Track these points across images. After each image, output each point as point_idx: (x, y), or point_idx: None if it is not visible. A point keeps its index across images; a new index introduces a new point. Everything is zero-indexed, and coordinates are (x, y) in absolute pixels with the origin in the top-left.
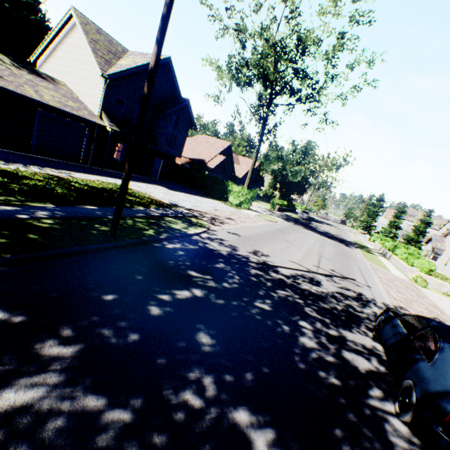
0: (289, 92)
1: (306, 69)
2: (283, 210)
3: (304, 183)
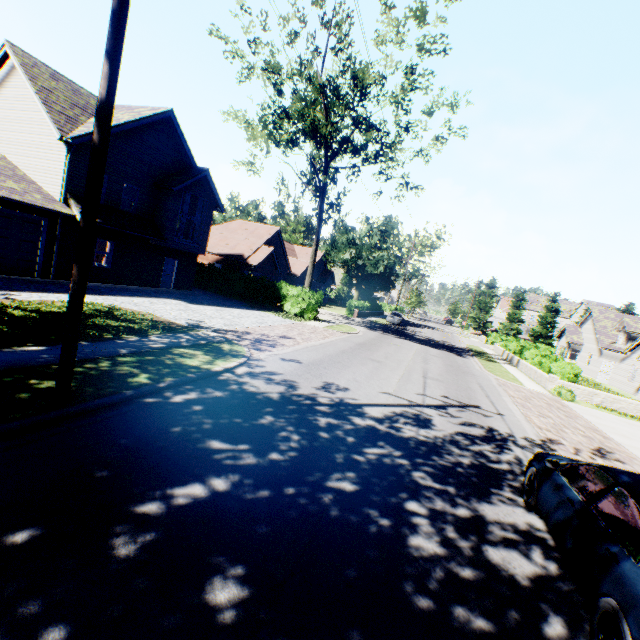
0: (350, 149)
1: (370, 116)
2: (366, 315)
3: (390, 274)
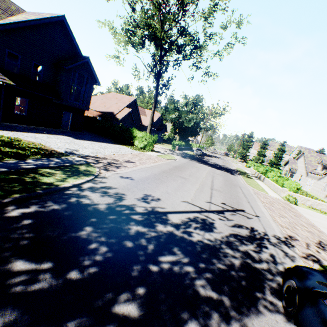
0: (175, 47)
1: (188, 26)
2: (182, 149)
3: (196, 127)
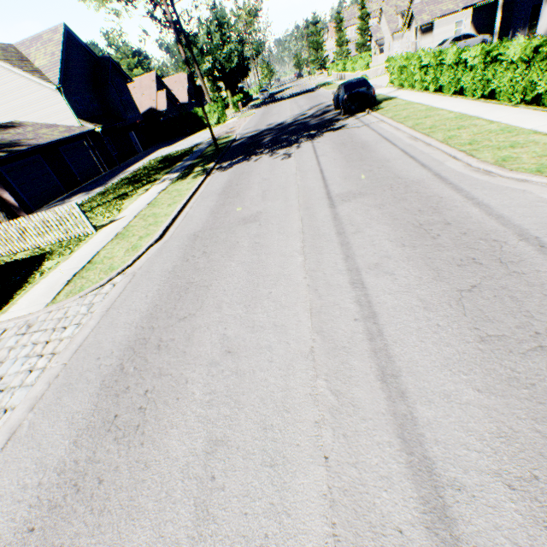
0: None
1: None
2: (245, 105)
3: (243, 61)
